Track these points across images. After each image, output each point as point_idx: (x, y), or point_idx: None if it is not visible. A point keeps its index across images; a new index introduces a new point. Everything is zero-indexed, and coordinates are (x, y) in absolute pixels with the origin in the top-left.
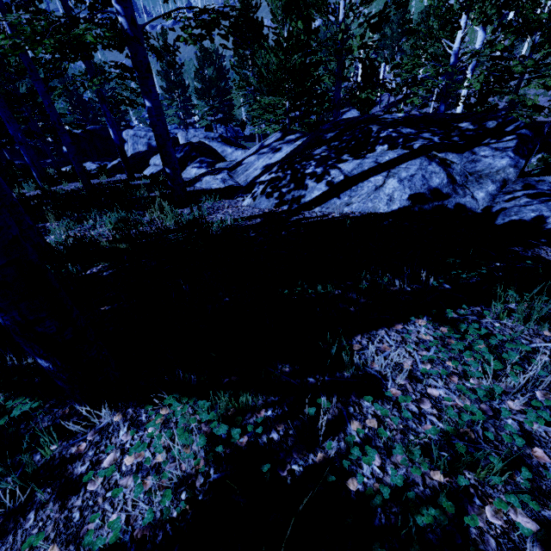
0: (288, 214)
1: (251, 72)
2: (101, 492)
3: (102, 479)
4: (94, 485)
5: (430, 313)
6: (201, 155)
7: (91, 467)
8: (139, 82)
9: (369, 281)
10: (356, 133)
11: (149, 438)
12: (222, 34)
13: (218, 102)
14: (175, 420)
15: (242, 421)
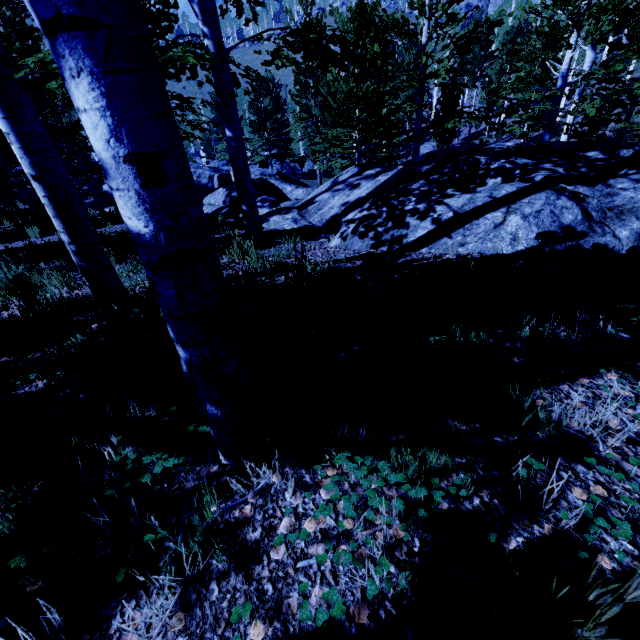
0: (392, 256)
1: (314, 102)
2: (288, 561)
3: (283, 547)
4: (277, 553)
5: (617, 366)
6: (262, 193)
7: (265, 533)
8: (221, 110)
9: (535, 327)
10: (460, 164)
11: (324, 502)
12: (321, 56)
13: (274, 135)
14: (347, 482)
15: (431, 485)
